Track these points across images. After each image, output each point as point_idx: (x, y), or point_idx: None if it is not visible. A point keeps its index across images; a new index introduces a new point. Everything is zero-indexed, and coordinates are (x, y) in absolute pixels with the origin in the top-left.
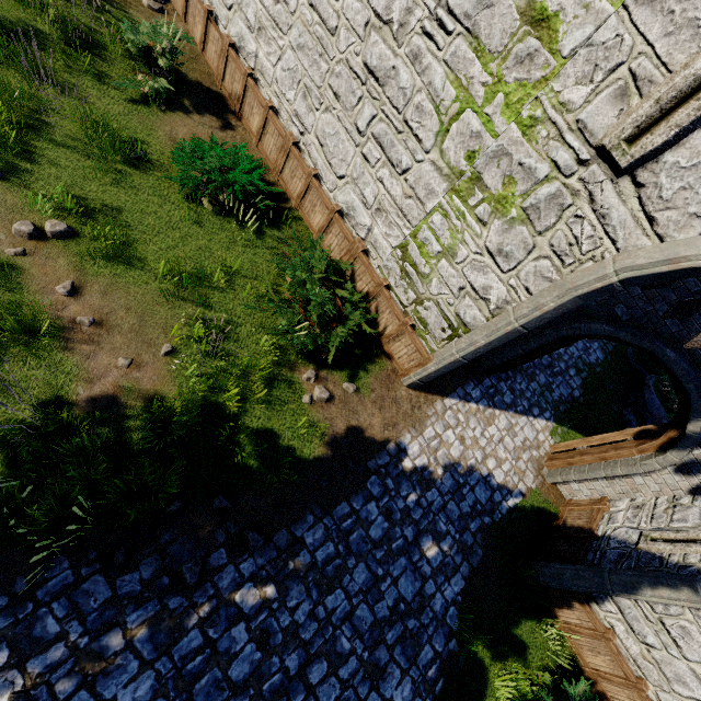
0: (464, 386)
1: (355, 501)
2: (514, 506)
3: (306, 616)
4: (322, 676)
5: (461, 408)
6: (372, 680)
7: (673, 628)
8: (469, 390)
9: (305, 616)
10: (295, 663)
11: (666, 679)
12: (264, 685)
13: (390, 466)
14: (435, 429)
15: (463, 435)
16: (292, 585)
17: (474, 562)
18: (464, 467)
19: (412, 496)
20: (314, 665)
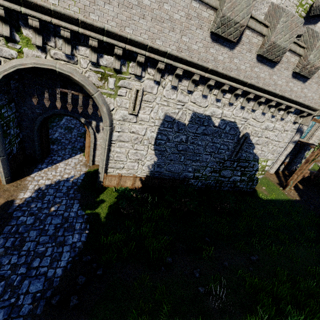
0: (37, 167)
1: (11, 223)
2: (83, 178)
3: (17, 259)
4: (39, 261)
5: (40, 173)
6: (62, 245)
7: (117, 159)
8: (40, 167)
9: (16, 259)
10: (23, 269)
11: (133, 169)
12: (14, 284)
13: (20, 205)
14: (33, 184)
15: (48, 178)
16: (2, 259)
17: (79, 198)
18: (55, 183)
19: (39, 204)
20: (33, 263)
